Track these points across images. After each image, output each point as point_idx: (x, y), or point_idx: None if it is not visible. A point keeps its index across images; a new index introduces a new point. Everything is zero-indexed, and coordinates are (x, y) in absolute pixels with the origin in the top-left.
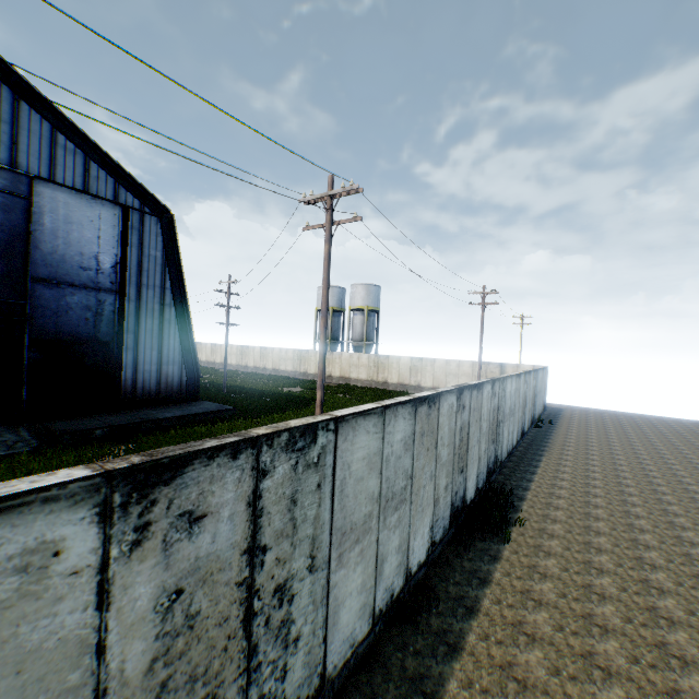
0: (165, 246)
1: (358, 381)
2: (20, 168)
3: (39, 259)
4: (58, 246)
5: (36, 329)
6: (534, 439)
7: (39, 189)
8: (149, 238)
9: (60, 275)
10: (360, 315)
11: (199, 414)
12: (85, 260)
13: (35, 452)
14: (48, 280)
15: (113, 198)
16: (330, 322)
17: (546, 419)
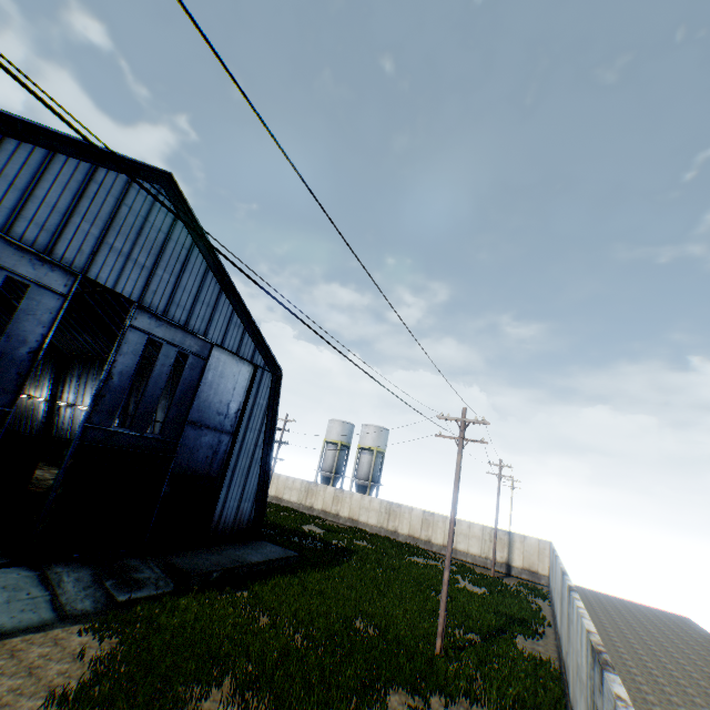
0: (270, 396)
1: (367, 525)
2: (207, 337)
3: (196, 405)
4: (209, 395)
5: (175, 464)
6: None
7: (213, 352)
8: (262, 390)
9: (203, 419)
10: (369, 454)
11: (276, 559)
12: (221, 407)
13: (173, 592)
14: (195, 422)
15: (250, 358)
16: (337, 456)
17: None
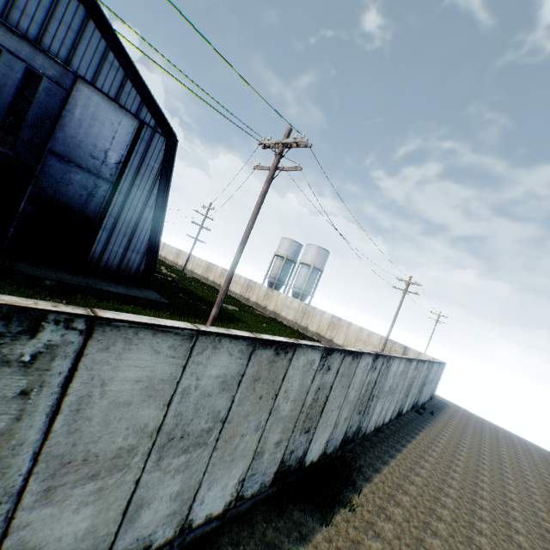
0: (163, 161)
1: (285, 319)
2: (71, 67)
3: (61, 138)
4: (79, 133)
5: (39, 189)
6: (409, 423)
7: (80, 87)
8: (152, 151)
9: (72, 155)
10: (307, 269)
11: (138, 297)
12: (96, 151)
13: None
14: (62, 156)
15: (135, 112)
16: (281, 267)
17: (429, 409)
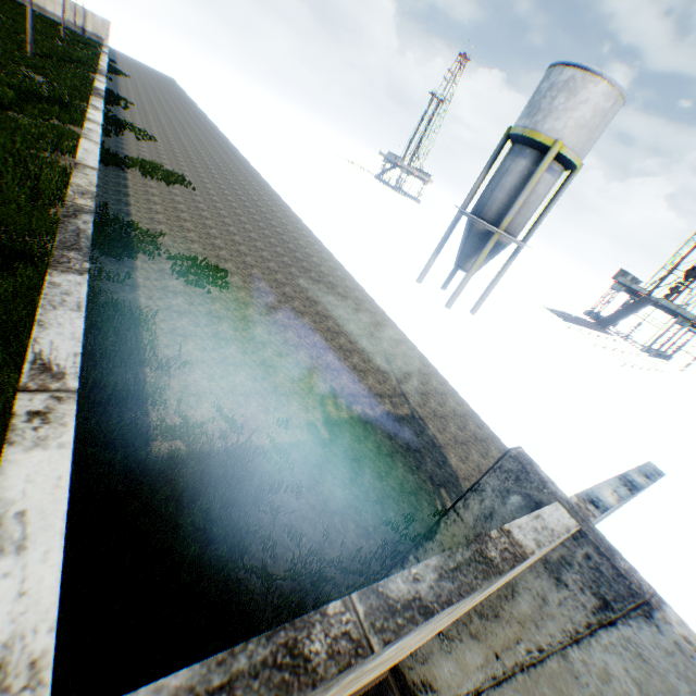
0: None
1: None
2: None
3: None
4: None
5: None
6: (112, 56)
7: None
8: None
9: None
10: None
11: None
12: None
13: None
14: None
15: None
16: None
17: (112, 52)
